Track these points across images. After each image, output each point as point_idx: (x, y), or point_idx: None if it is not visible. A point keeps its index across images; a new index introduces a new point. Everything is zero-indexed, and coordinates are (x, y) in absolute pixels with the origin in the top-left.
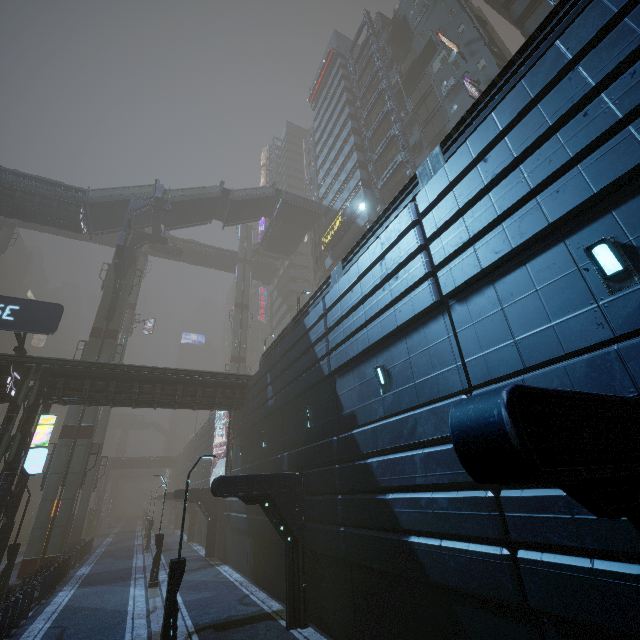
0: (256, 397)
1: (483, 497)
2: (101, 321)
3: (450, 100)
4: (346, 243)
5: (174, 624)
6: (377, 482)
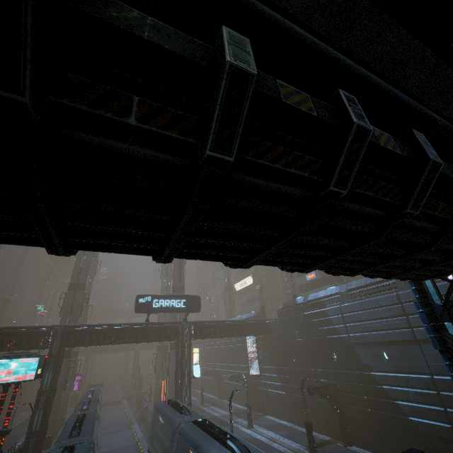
0: (281, 332)
1: (441, 409)
2: (176, 282)
3: None
4: None
5: (315, 445)
6: (389, 396)
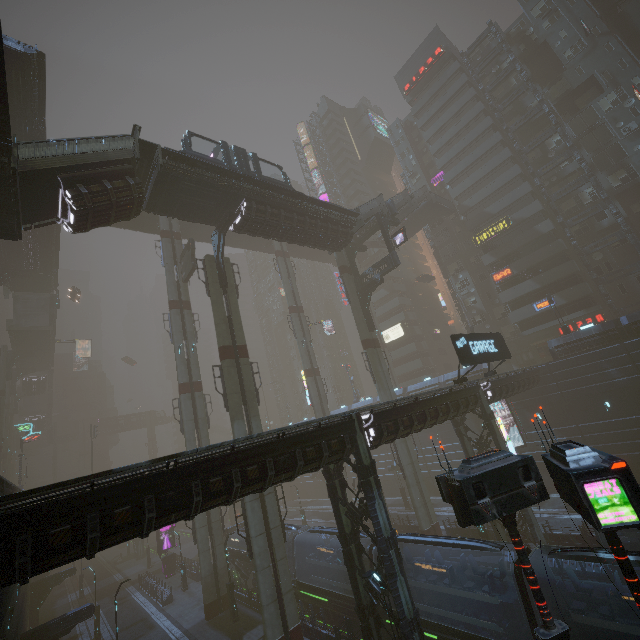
0: (567, 378)
1: None
2: (366, 332)
3: (630, 139)
4: (519, 245)
5: None
6: None
